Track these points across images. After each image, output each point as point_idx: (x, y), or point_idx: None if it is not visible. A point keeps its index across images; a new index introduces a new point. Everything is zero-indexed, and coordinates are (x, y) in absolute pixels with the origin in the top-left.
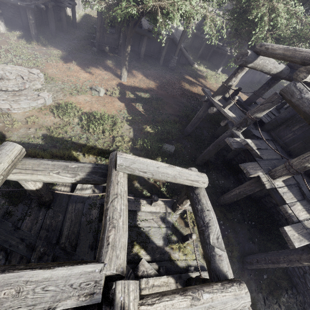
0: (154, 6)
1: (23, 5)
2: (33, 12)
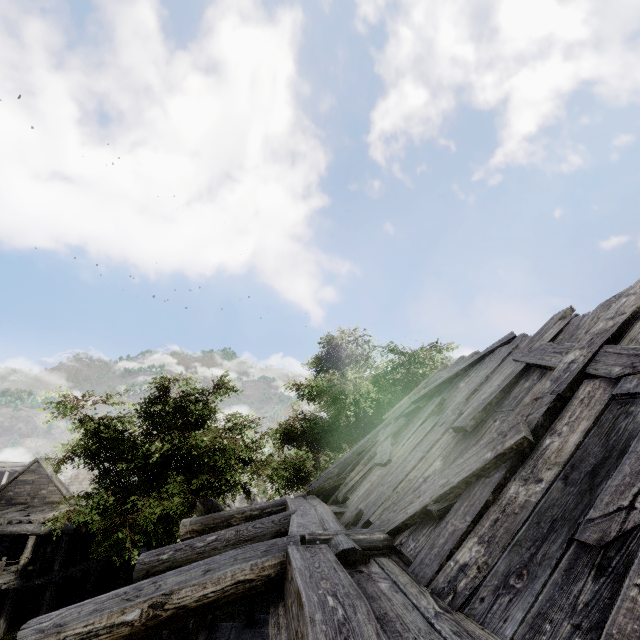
0: (136, 520)
1: (41, 582)
2: (56, 586)
